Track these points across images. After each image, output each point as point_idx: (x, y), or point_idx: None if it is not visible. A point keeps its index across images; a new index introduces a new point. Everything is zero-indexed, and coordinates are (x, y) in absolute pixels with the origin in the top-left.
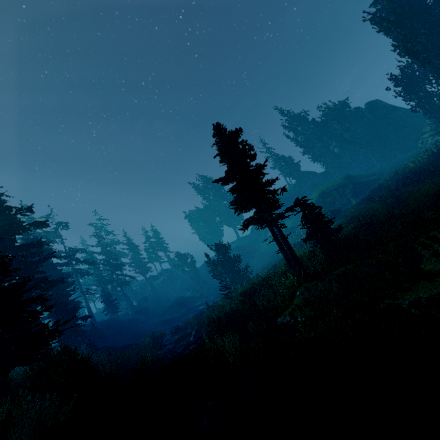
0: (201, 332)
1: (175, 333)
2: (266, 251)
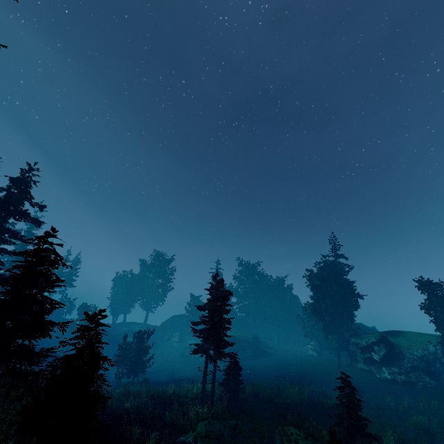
0: None
1: None
2: (161, 354)
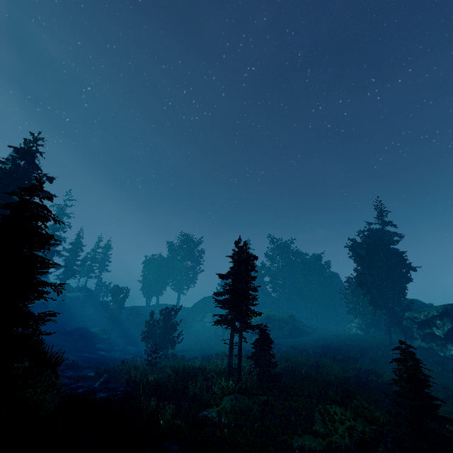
0: (108, 383)
1: (71, 367)
2: (194, 334)
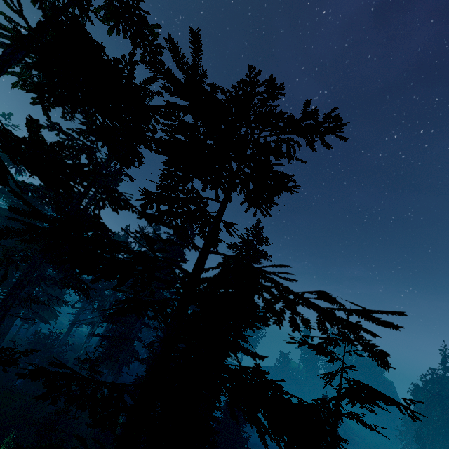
0: None
1: None
2: None
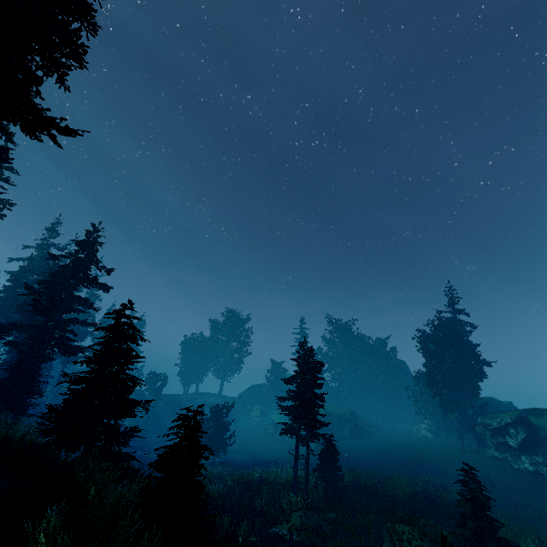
0: None
1: None
2: (241, 431)
